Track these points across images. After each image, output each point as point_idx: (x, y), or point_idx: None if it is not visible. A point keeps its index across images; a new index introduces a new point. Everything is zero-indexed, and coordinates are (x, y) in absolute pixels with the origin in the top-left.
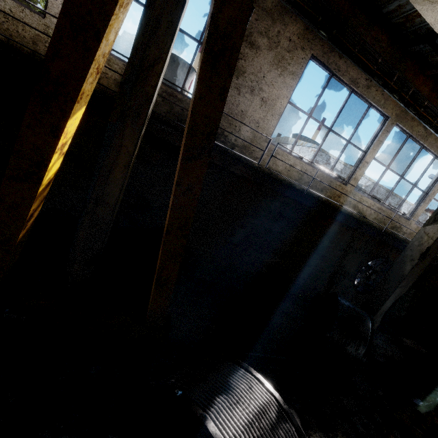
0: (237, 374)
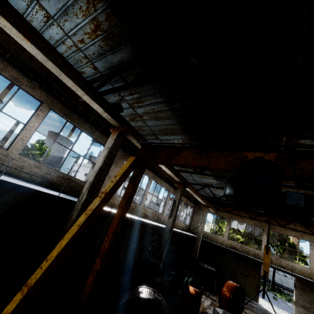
0: (140, 289)
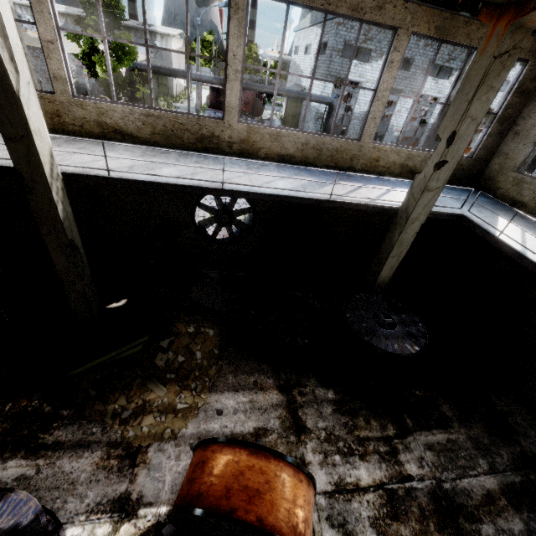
0: None
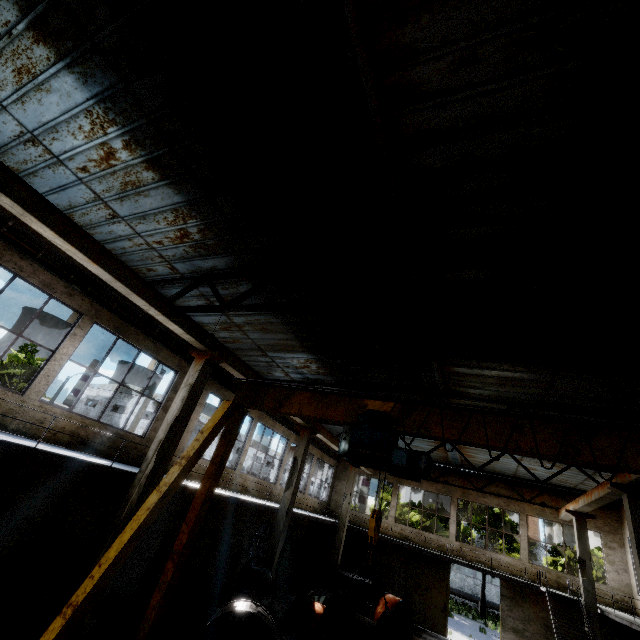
0: (235, 603)
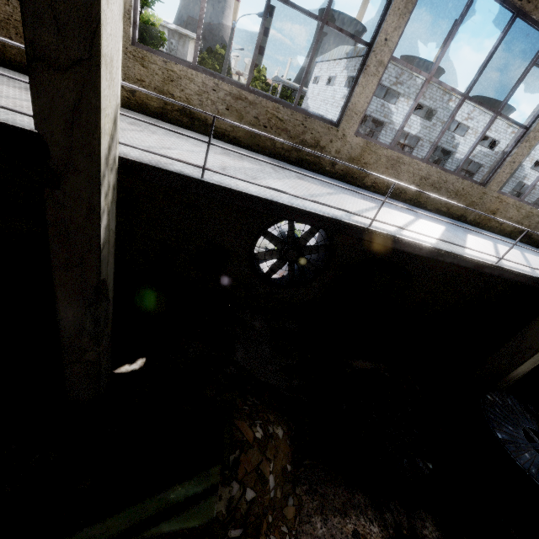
0: None
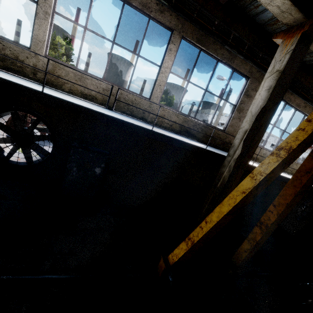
0: None
